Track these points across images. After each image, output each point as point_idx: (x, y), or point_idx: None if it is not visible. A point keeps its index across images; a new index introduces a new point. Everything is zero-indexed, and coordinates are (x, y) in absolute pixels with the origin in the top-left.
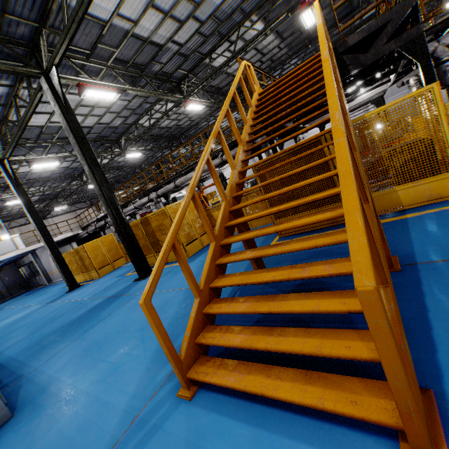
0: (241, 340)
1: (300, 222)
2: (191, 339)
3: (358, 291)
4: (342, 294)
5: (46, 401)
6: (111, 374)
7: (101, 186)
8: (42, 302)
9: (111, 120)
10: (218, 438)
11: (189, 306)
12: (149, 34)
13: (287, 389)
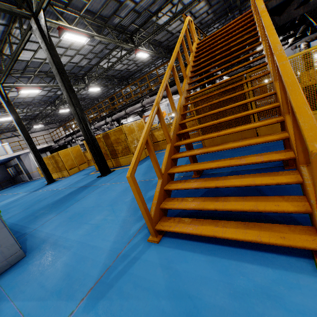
0: (195, 205)
1: (237, 129)
2: (157, 205)
3: (312, 153)
4: (270, 174)
5: (48, 247)
6: (94, 231)
7: (76, 107)
8: (28, 191)
9: (79, 60)
10: (183, 262)
11: (144, 191)
12: None
13: (232, 232)
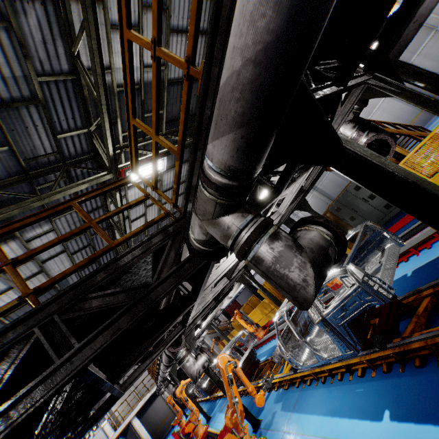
0: None
1: None
2: None
3: None
4: None
5: None
6: None
7: None
8: None
9: None
10: None
11: None
12: None
13: None
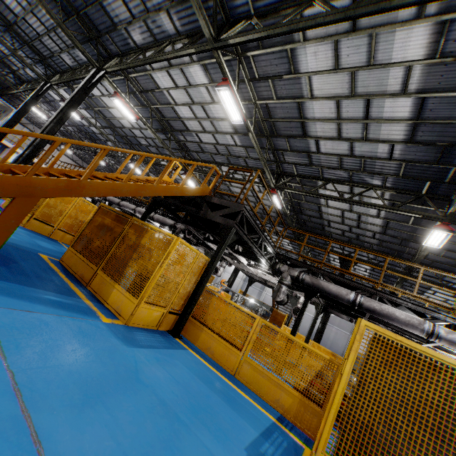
0: None
1: None
2: None
3: None
4: None
5: None
6: None
7: (43, 133)
8: None
9: (140, 136)
10: None
11: None
12: (184, 117)
13: None
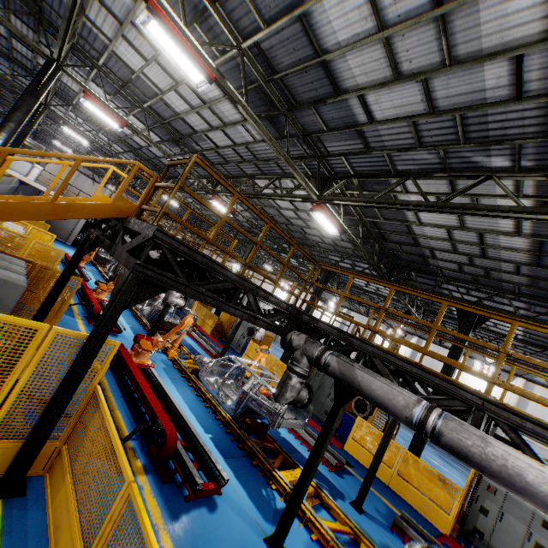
0: None
1: None
2: None
3: None
4: None
5: None
6: None
7: None
8: None
9: (161, 156)
10: None
11: None
12: (181, 112)
13: None
